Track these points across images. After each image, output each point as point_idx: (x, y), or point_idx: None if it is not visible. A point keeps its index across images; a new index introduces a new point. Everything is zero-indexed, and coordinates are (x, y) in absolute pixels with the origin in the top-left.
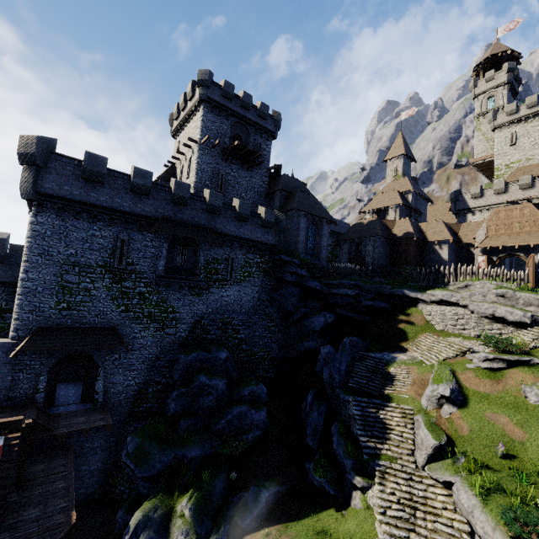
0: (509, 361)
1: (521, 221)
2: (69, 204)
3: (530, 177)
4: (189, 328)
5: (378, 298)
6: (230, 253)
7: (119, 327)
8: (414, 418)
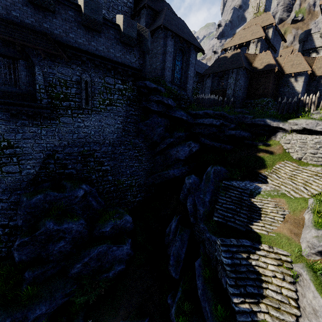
0: None
1: None
2: None
3: None
4: (40, 164)
5: (240, 128)
6: (82, 75)
7: None
8: (293, 268)
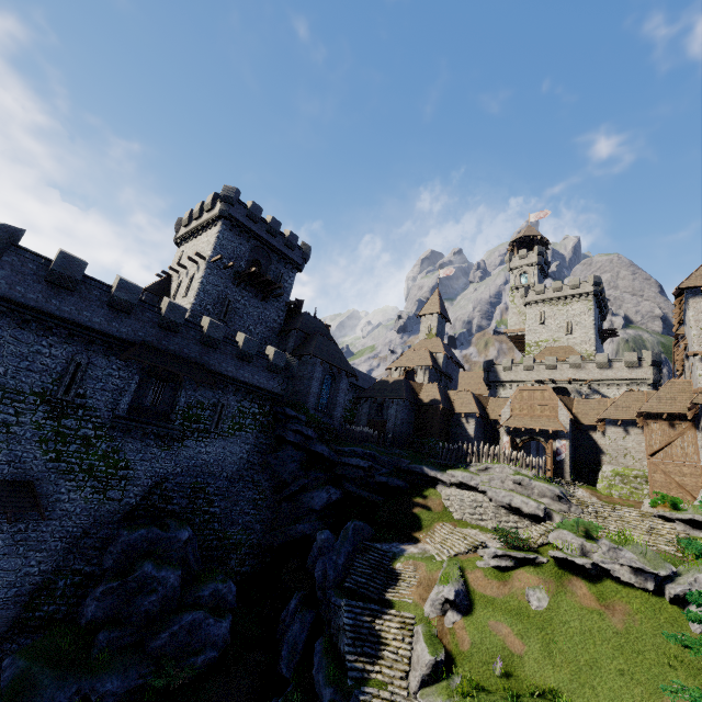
0: (517, 559)
1: (542, 404)
2: (17, 308)
3: (555, 359)
4: (144, 493)
5: (394, 474)
6: (221, 398)
7: (38, 482)
8: (414, 630)
